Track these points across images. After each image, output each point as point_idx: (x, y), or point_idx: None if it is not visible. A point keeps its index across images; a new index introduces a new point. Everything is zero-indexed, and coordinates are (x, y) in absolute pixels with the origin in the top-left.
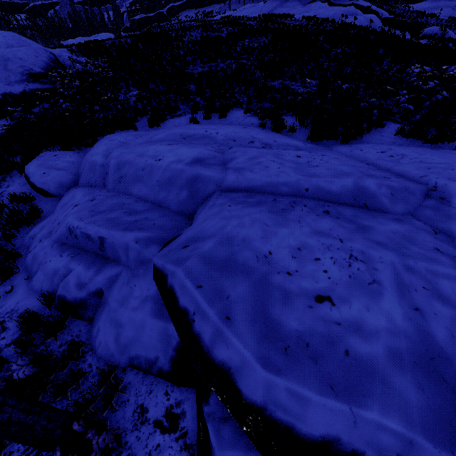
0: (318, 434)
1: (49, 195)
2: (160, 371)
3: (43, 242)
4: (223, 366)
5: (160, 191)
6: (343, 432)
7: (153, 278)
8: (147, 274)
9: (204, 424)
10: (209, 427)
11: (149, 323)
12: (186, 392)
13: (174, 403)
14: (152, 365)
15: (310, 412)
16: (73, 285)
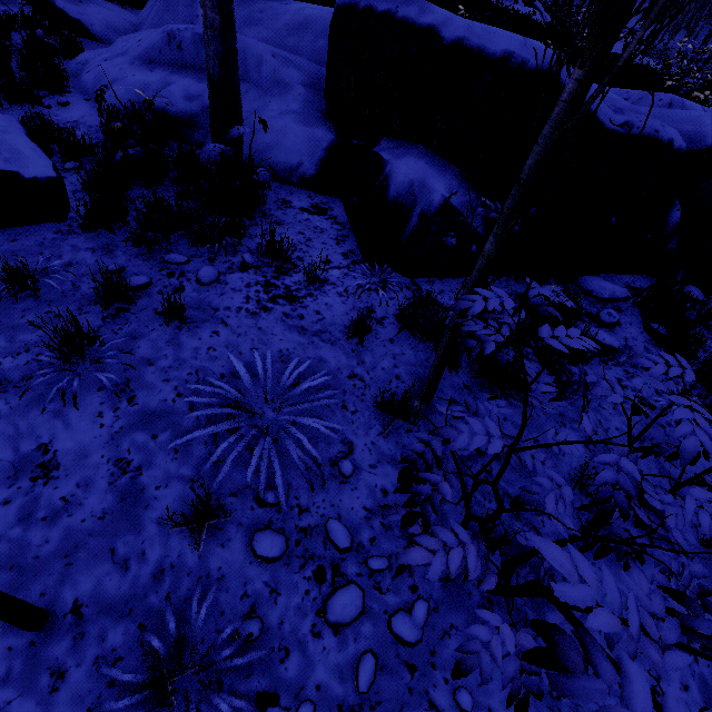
0: (501, 51)
1: (89, 36)
2: (303, 178)
3: (113, 59)
4: (428, 26)
5: (289, 36)
6: (517, 49)
7: (334, 20)
8: (285, 95)
9: (375, 157)
10: (382, 154)
11: (294, 129)
12: (331, 199)
13: (320, 203)
14: (294, 172)
15: (497, 37)
16: (180, 96)
